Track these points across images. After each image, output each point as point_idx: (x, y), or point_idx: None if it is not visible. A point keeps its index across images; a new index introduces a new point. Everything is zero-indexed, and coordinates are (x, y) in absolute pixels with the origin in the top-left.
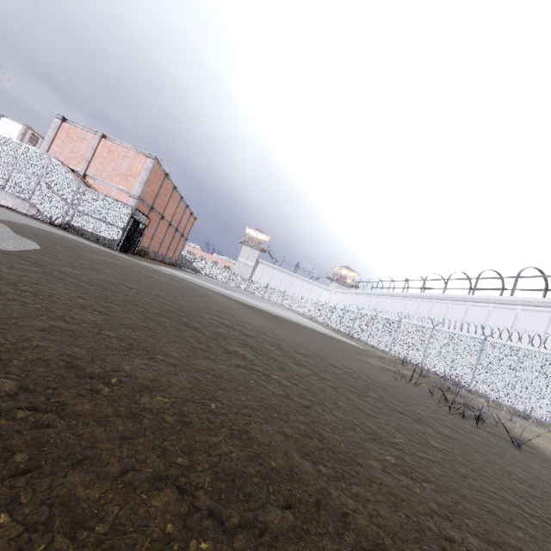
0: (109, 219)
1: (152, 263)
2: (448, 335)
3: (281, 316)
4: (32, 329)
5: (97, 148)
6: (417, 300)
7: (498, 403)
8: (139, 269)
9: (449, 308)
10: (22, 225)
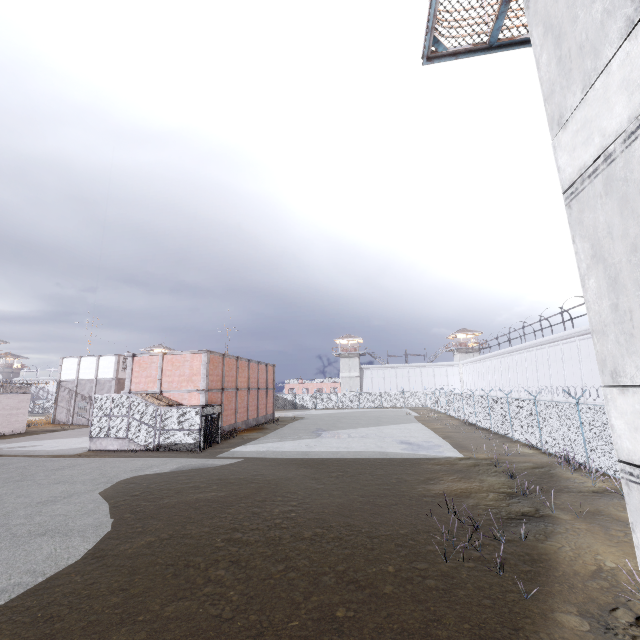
0: (186, 426)
1: (236, 444)
2: (548, 405)
3: (358, 456)
4: (78, 629)
5: (163, 365)
6: (544, 347)
7: (611, 482)
8: (190, 496)
9: (579, 346)
10: (112, 493)
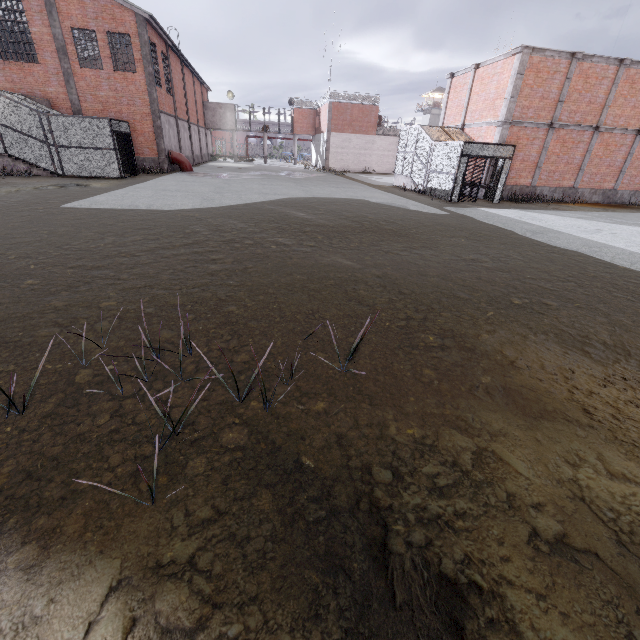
0: (446, 168)
1: (508, 207)
2: None
3: (623, 262)
4: (80, 222)
5: (472, 86)
6: None
7: None
8: (290, 210)
9: None
10: (289, 198)
